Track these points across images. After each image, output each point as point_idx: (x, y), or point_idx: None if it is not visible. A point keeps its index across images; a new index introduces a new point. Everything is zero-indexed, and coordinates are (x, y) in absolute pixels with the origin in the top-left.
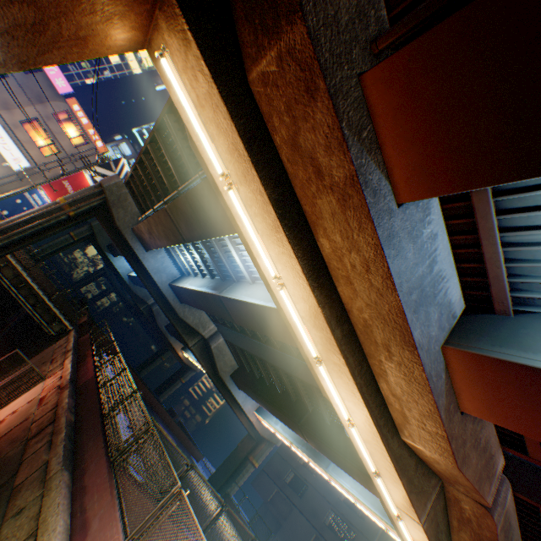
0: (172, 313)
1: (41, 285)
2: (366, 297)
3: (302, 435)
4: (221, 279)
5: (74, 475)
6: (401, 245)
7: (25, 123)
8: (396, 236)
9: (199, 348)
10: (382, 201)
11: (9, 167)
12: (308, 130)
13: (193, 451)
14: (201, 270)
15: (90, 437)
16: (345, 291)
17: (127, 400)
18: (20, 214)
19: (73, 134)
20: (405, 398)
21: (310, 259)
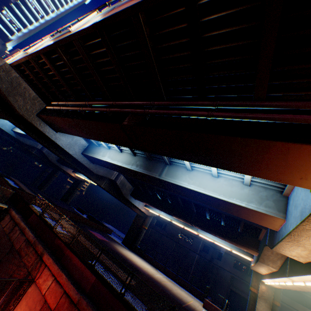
0: (85, 170)
1: None
2: None
3: (189, 223)
4: (147, 159)
5: None
6: None
7: None
8: None
9: (107, 185)
10: None
11: None
12: None
13: (107, 231)
14: (119, 147)
15: None
16: None
17: None
18: None
19: None
20: None
21: None
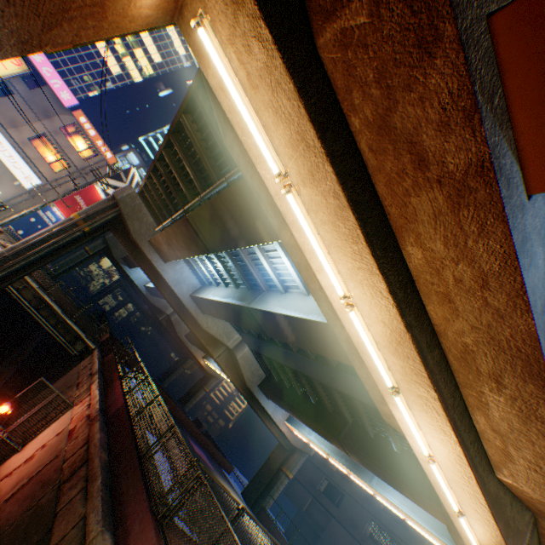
0: (194, 324)
1: (61, 305)
2: (473, 318)
3: (342, 449)
4: (247, 288)
5: (116, 536)
6: (532, 250)
7: (34, 140)
8: (528, 239)
9: (224, 359)
10: (514, 193)
11: (21, 186)
12: (410, 103)
13: (224, 464)
14: (224, 279)
15: (128, 484)
16: (438, 310)
17: (164, 436)
18: (35, 232)
19: (81, 147)
20: (513, 436)
21: (395, 274)
